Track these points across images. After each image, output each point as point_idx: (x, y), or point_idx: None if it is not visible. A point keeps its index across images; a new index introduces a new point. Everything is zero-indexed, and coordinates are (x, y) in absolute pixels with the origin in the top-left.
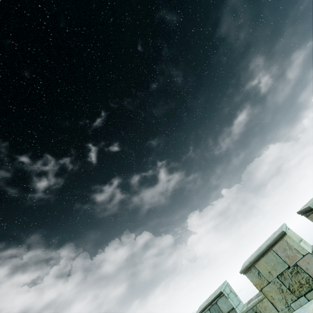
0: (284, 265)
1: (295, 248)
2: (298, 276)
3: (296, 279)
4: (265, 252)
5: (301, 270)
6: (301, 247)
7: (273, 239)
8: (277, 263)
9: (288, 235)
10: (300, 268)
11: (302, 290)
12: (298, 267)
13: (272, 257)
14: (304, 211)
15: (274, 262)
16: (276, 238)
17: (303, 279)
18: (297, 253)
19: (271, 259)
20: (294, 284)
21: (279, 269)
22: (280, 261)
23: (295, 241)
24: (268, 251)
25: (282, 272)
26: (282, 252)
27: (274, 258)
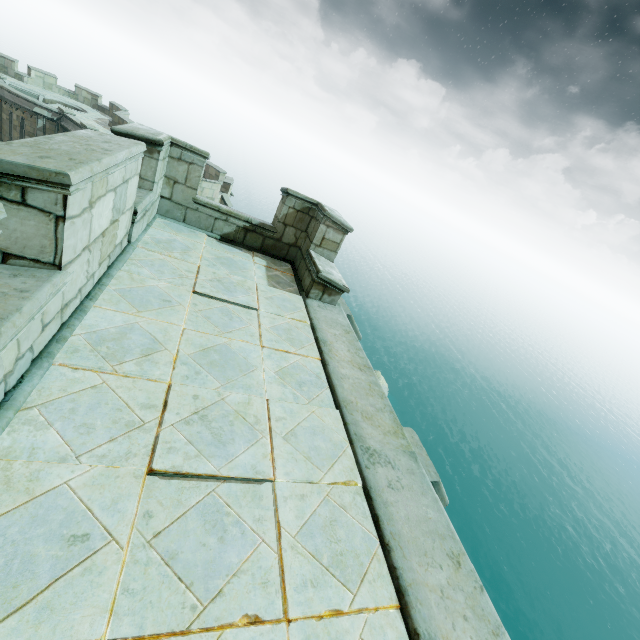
0: (4, 64)
1: (13, 66)
2: (4, 69)
3: (3, 68)
4: (2, 57)
5: (7, 69)
6: (15, 68)
7: (9, 59)
8: (2, 61)
9: (15, 64)
10: (8, 69)
11: (1, 70)
12: (7, 68)
13: (2, 59)
14: (29, 67)
15: (1, 60)
16: (10, 60)
17: (5, 70)
18: (12, 67)
19: (1, 59)
20: (0, 68)
21: (0, 62)
22: (4, 63)
23: (15, 66)
24: (3, 58)
25: (1, 64)
26: (7, 63)
27: (3, 60)
